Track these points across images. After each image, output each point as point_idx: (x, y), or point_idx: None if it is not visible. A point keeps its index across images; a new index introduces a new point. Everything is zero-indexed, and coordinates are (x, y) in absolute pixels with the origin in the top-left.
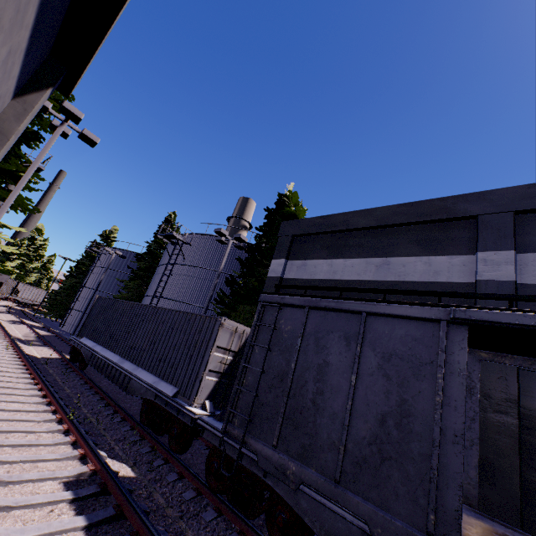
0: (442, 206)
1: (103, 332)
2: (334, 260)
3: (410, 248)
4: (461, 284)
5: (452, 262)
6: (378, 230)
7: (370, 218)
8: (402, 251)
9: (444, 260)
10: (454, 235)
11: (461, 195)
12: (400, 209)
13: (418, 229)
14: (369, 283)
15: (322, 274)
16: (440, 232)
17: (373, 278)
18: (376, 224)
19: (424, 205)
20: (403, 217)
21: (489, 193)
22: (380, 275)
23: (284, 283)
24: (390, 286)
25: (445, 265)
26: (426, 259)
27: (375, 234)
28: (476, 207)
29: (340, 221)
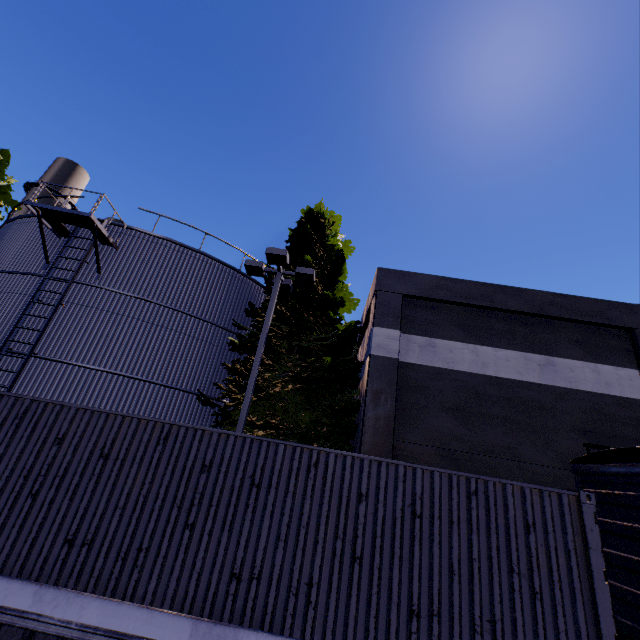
0: (600, 309)
1: (1, 519)
2: (479, 347)
3: (573, 349)
4: (635, 400)
5: (619, 374)
6: (528, 318)
7: (522, 300)
8: (565, 351)
9: (611, 370)
10: (612, 344)
11: (615, 302)
12: (556, 300)
13: (575, 327)
14: (537, 387)
15: (466, 364)
16: (598, 337)
17: (540, 381)
18: (532, 310)
19: (581, 302)
20: (562, 310)
21: (639, 308)
22: (548, 379)
23: (402, 369)
24: (563, 393)
25: (613, 377)
26: (593, 366)
27: (527, 323)
28: (632, 319)
29: (480, 293)
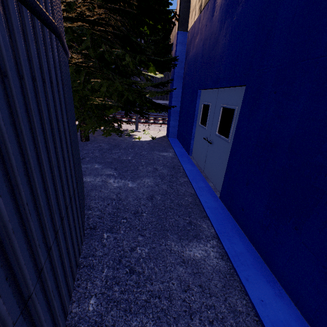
0: None
1: None
2: None
3: None
4: None
5: None
6: None
7: None
8: None
9: None
10: None
11: None
12: None
13: None
14: None
15: None
16: None
17: None
18: None
19: None
20: None
21: None
22: None
23: None
24: None
25: None
26: None
27: None
28: None
29: None
